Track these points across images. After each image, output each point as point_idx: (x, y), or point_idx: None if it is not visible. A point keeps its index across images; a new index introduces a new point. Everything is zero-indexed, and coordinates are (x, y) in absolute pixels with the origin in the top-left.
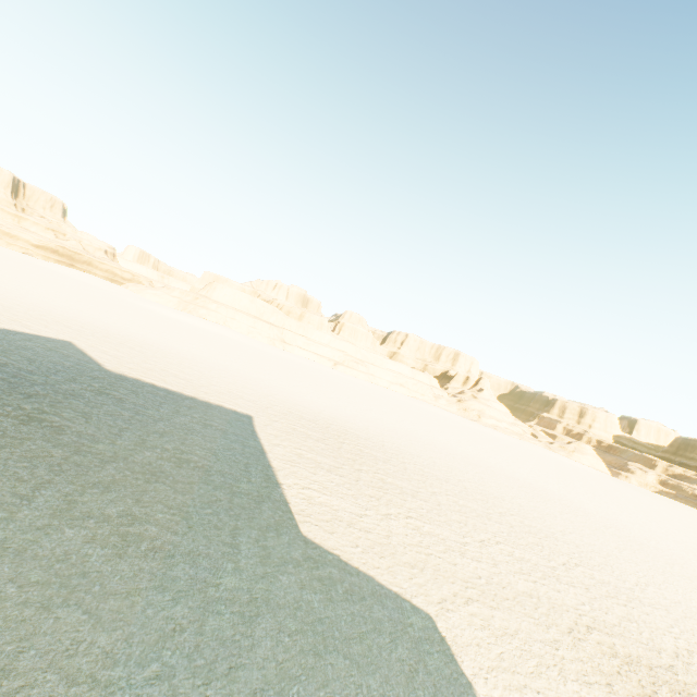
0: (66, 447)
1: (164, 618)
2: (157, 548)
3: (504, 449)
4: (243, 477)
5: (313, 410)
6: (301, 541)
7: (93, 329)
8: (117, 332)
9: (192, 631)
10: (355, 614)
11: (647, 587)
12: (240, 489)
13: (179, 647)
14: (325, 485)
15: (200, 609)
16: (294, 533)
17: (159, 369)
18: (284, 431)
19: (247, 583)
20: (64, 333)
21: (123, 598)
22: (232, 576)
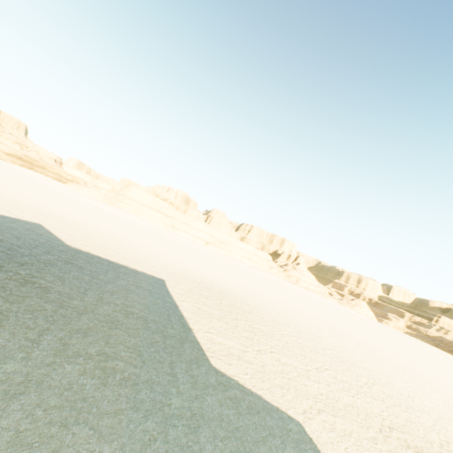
0: (53, 302)
1: (142, 430)
2: (126, 378)
3: (315, 303)
4: (168, 324)
5: (199, 275)
6: (213, 371)
7: (52, 215)
8: (68, 218)
9: (161, 440)
10: (256, 423)
11: (414, 398)
12: (168, 333)
13: (155, 452)
14: (218, 329)
15: (163, 423)
16: (207, 365)
17: (100, 245)
18: (186, 291)
19: (187, 402)
20: (35, 218)
21: (113, 416)
22: (177, 398)
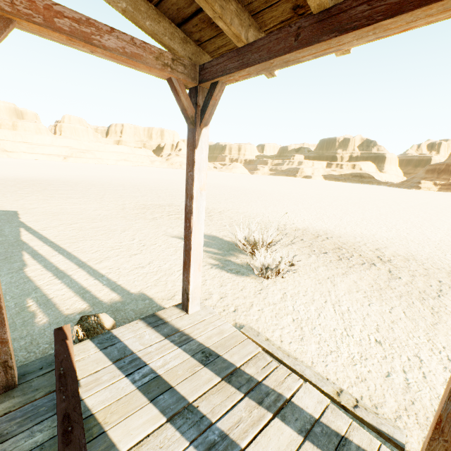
0: None
1: None
2: None
3: None
4: None
5: (8, 176)
6: None
7: None
8: None
9: None
10: None
11: None
12: None
13: None
14: None
15: None
16: None
17: None
18: None
19: None
20: None
21: None
22: None
